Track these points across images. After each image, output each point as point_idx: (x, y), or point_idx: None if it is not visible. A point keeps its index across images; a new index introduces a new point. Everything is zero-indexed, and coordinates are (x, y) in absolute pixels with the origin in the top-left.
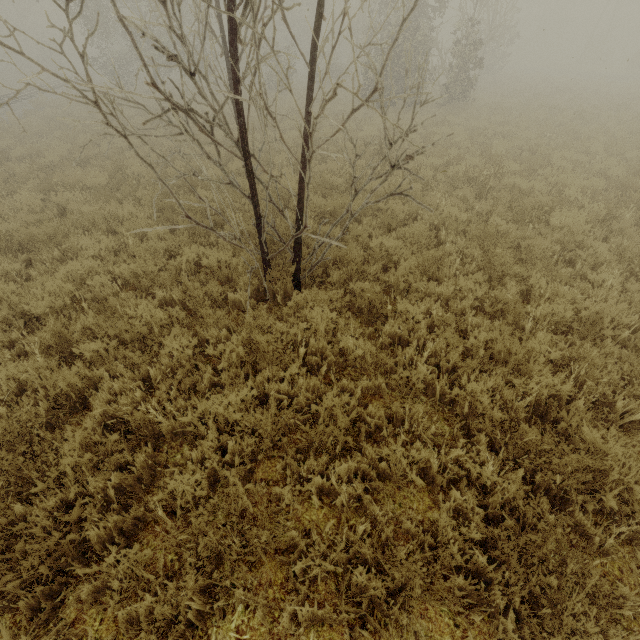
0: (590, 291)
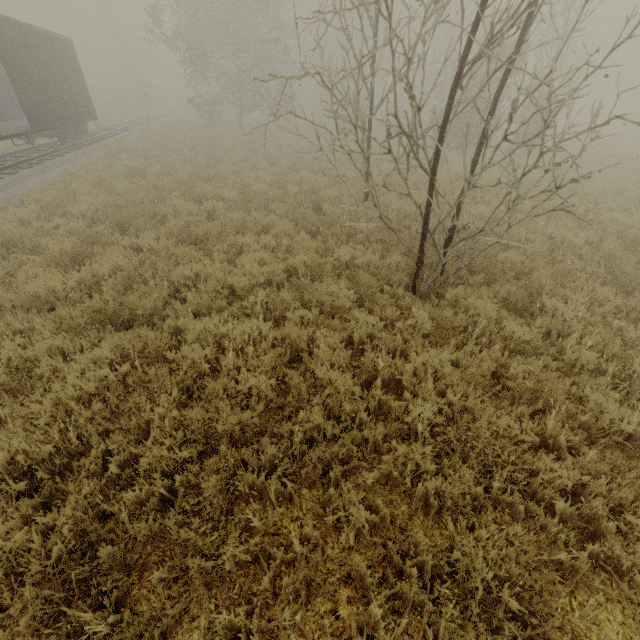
0: None
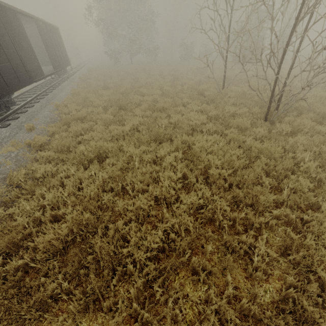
0: None
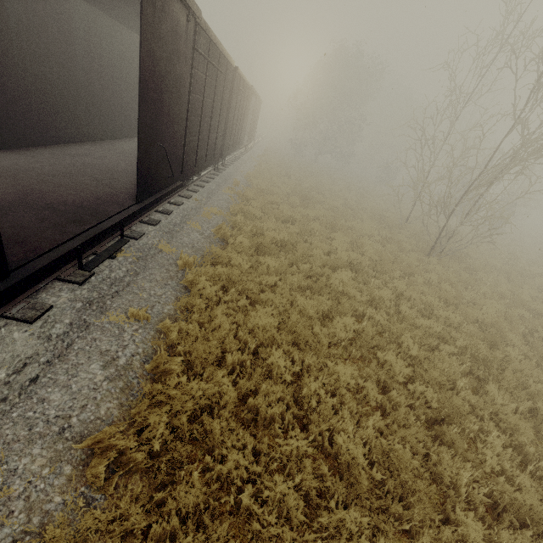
0: None
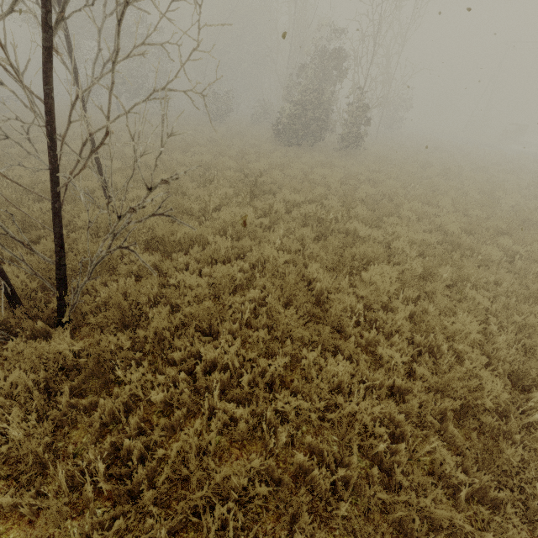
0: (367, 371)
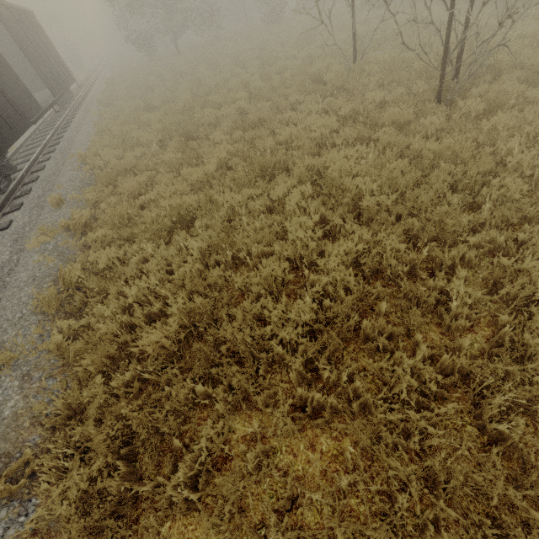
0: None
